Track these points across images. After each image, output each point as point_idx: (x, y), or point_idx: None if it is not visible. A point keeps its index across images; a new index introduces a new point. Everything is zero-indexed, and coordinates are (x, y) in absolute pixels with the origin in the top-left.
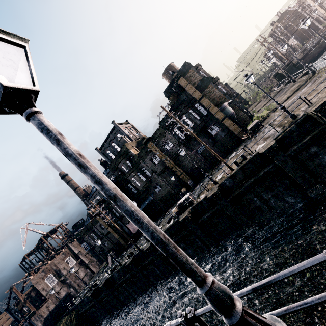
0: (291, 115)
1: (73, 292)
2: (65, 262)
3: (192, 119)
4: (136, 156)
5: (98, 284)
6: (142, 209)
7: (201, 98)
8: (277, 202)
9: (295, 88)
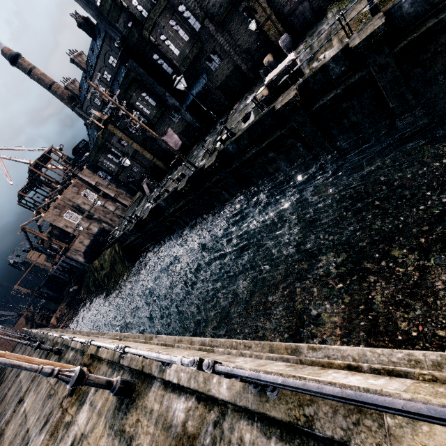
0: None
1: (107, 227)
2: (82, 196)
3: None
4: None
5: (139, 217)
6: (187, 108)
7: None
8: None
9: None
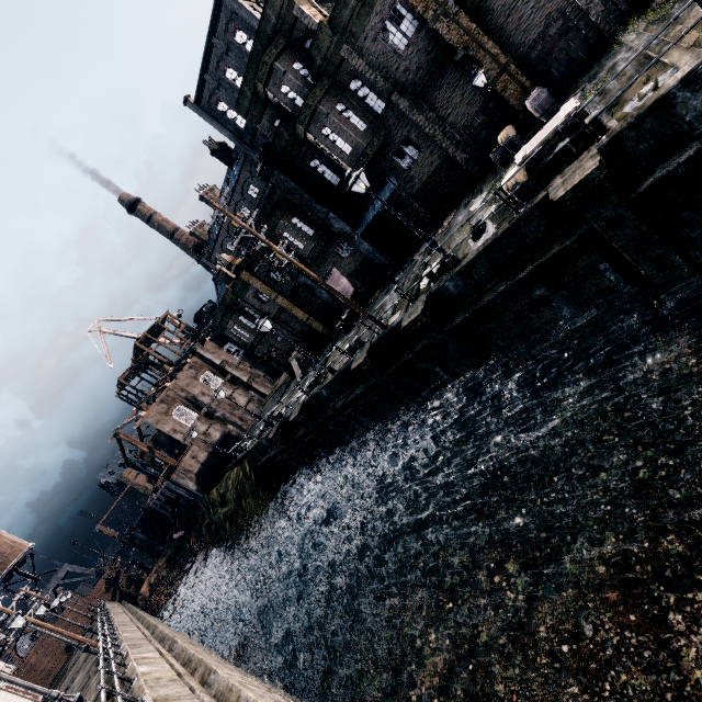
0: None
1: (234, 431)
2: (201, 383)
3: None
4: (325, 28)
5: (284, 415)
6: (364, 233)
7: None
8: None
9: None
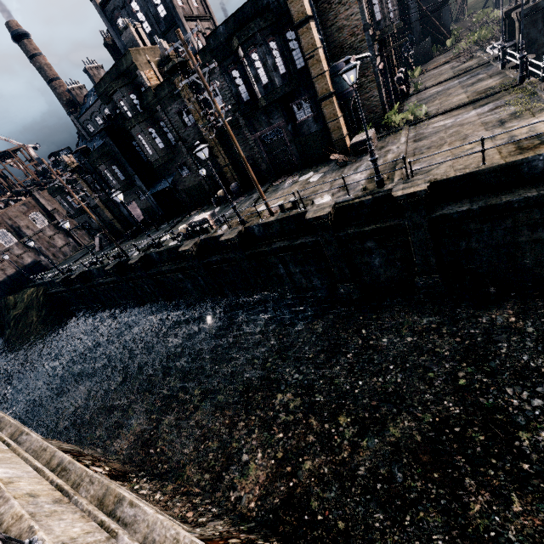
0: (377, 180)
1: (45, 261)
2: (29, 219)
3: (269, 70)
4: (152, 91)
5: (73, 271)
6: (154, 194)
7: (304, 24)
8: (302, 280)
9: (481, 91)
